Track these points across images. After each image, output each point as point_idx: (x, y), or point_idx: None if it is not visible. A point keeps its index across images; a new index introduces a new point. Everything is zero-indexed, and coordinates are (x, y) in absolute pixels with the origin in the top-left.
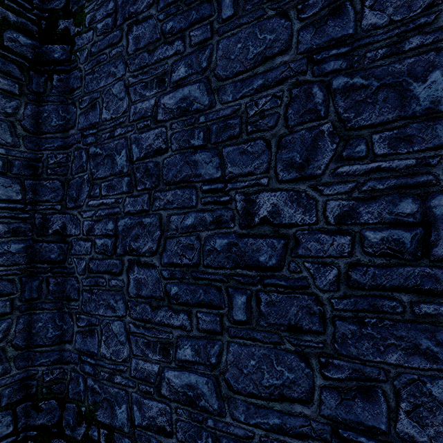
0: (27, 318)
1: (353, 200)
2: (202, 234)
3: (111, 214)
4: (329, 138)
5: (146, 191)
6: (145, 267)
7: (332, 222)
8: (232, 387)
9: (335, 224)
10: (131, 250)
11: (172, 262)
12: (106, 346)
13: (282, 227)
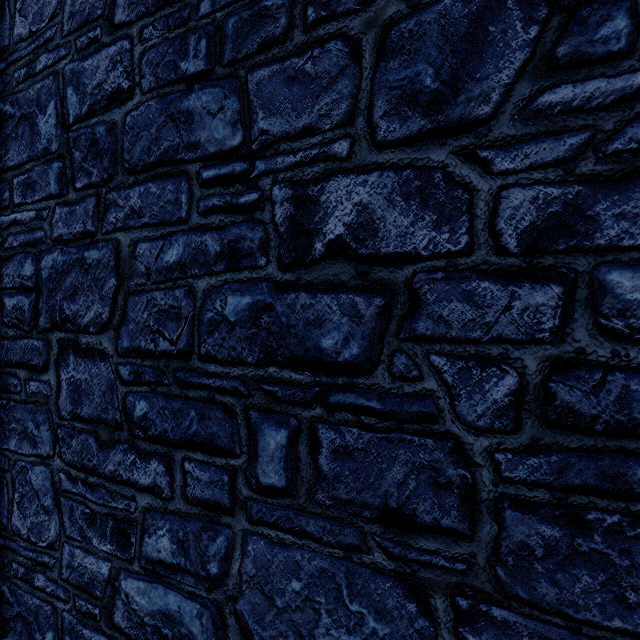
0: None
1: (578, 182)
2: (198, 285)
3: (30, 245)
4: (519, 11)
5: (91, 190)
6: (87, 357)
7: (513, 247)
8: (249, 634)
9: (520, 253)
10: (64, 321)
11: (138, 347)
12: (20, 513)
13: (378, 263)
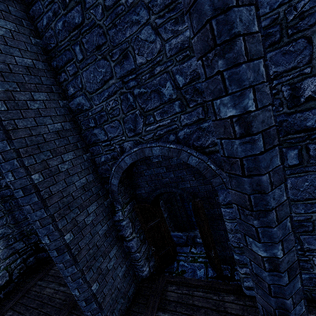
0: (11, 215)
1: None
2: None
3: None
4: None
5: None
6: None
7: None
8: None
9: None
10: None
11: None
12: None
13: None
